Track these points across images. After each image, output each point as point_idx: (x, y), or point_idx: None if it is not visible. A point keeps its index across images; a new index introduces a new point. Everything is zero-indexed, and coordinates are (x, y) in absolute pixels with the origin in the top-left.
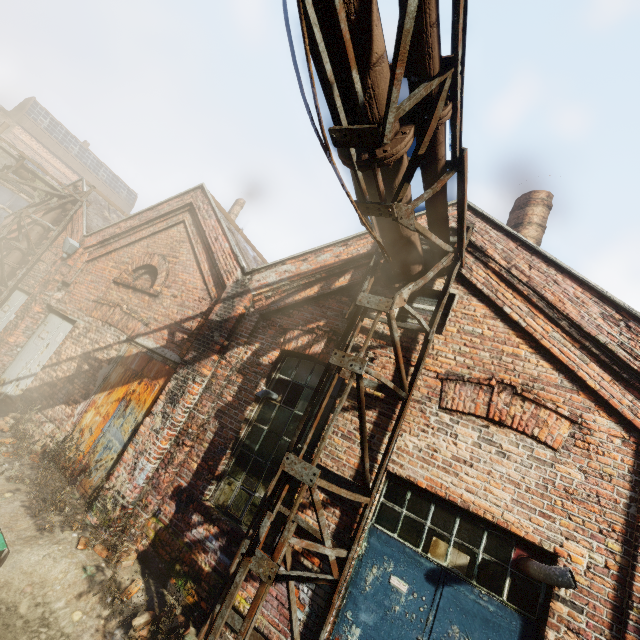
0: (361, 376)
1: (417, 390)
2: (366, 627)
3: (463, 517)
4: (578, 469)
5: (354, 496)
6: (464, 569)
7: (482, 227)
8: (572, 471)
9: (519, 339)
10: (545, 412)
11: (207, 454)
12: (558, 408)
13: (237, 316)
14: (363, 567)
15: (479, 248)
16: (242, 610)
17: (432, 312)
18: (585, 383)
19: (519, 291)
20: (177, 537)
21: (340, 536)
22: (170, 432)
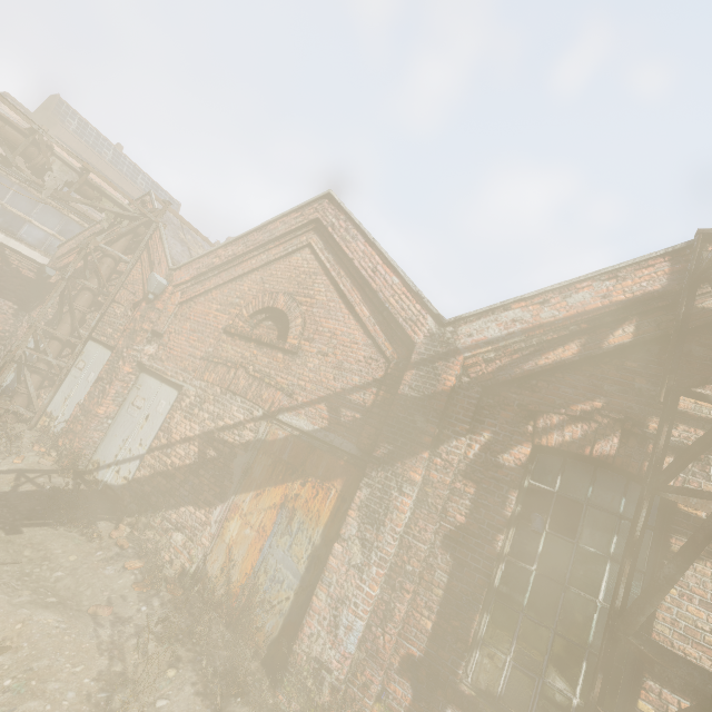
0: None
1: None
2: None
3: None
4: None
5: None
6: None
7: None
8: None
9: None
10: None
11: (445, 607)
12: None
13: (448, 391)
14: None
15: None
16: None
17: None
18: None
19: None
20: None
21: None
22: (381, 572)
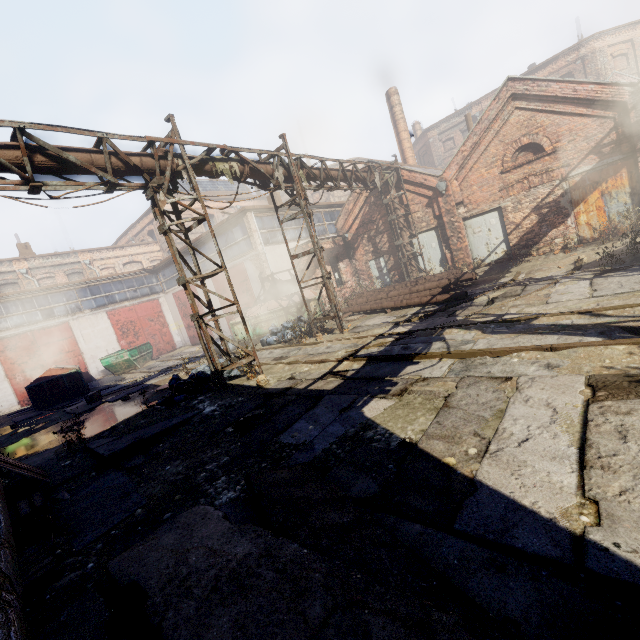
0: None
1: None
2: None
3: None
4: None
5: None
6: None
7: None
8: None
9: None
10: None
11: None
12: None
13: None
14: None
15: None
16: None
17: None
18: None
19: None
20: None
21: None
22: None
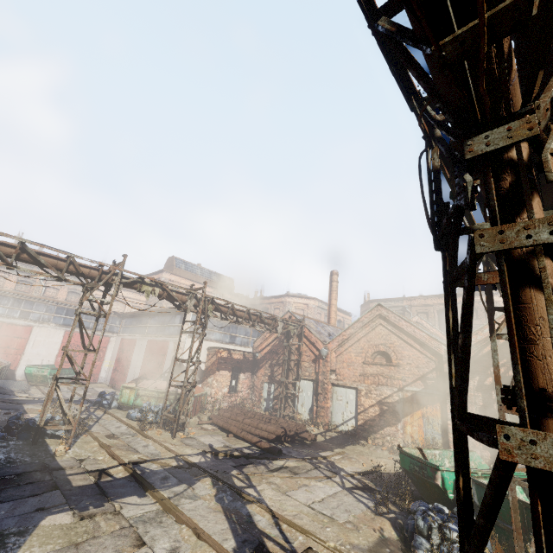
0: None
1: None
2: None
3: None
4: None
5: None
6: None
7: None
8: None
9: None
10: None
11: None
12: None
13: None
14: None
15: None
16: None
17: None
18: None
19: None
20: None
21: None
22: None
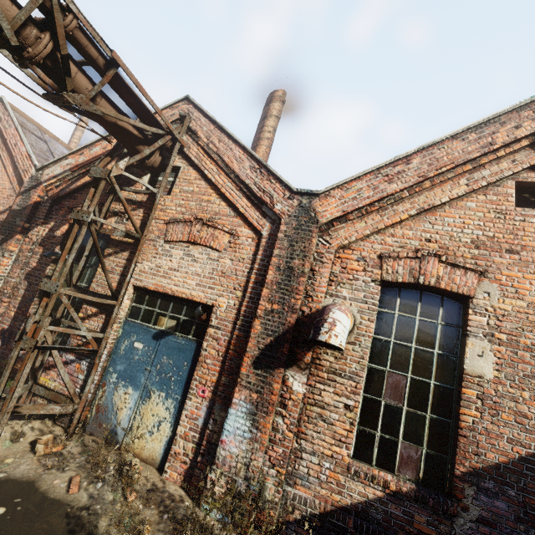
0: (91, 223)
1: (153, 233)
2: (120, 372)
3: (175, 301)
4: (229, 259)
5: (100, 300)
6: (173, 328)
7: (197, 116)
8: (226, 261)
9: (212, 190)
10: (218, 231)
11: (21, 304)
12: (223, 227)
13: (33, 204)
14: (120, 343)
15: (194, 131)
16: (47, 385)
17: (170, 182)
18: (239, 210)
19: (213, 159)
20: (4, 360)
21: (105, 329)
22: None
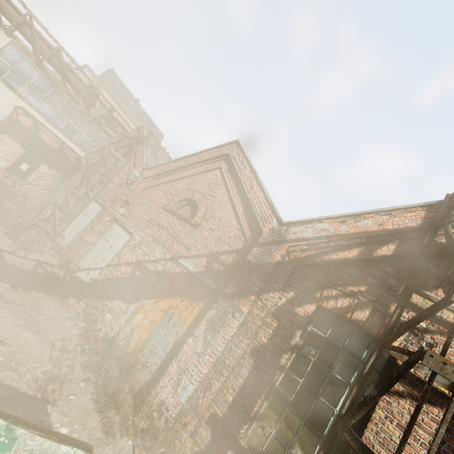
0: None
1: None
2: None
3: None
4: None
5: None
6: None
7: None
8: None
9: None
10: None
11: (242, 390)
12: None
13: (274, 263)
14: None
15: None
16: None
17: None
18: None
19: None
20: None
21: None
22: (210, 359)
